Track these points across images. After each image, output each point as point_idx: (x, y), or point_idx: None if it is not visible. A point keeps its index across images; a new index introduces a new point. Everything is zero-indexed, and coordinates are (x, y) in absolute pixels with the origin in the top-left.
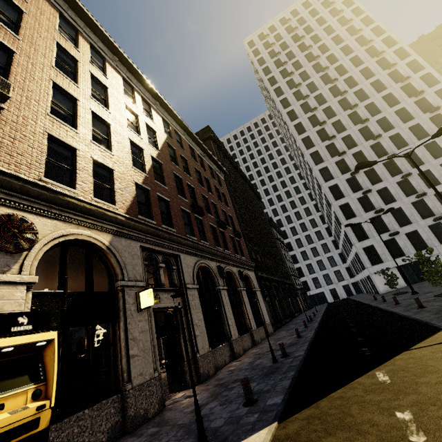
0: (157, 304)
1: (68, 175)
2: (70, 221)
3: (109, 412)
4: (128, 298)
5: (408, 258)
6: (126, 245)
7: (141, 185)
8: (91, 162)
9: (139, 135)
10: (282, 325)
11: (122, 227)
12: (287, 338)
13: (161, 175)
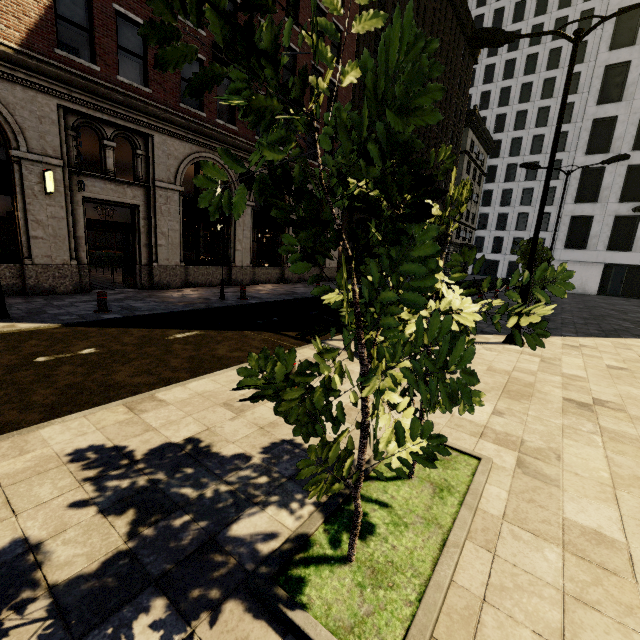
0: (92, 193)
1: None
2: None
3: (4, 274)
4: (29, 175)
5: (630, 257)
6: (25, 99)
7: None
8: None
9: None
10: None
11: (12, 67)
12: None
13: None
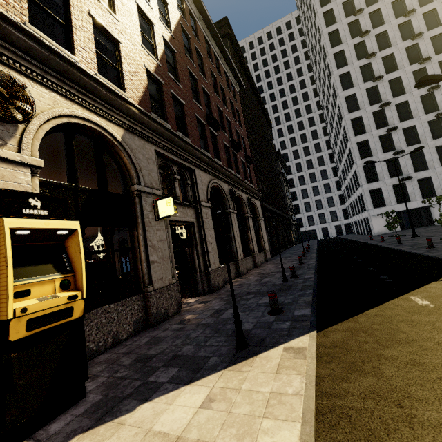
0: (172, 216)
1: (61, 35)
2: (73, 98)
3: (133, 308)
4: (145, 205)
5: (412, 204)
6: (139, 145)
7: (153, 74)
8: (90, 21)
9: (148, 1)
10: (277, 254)
11: (135, 122)
12: (288, 263)
13: (175, 69)
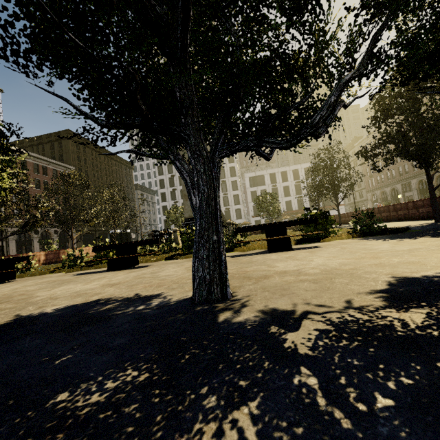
0: None
1: None
2: None
3: None
4: None
5: None
6: None
7: None
8: None
9: None
10: None
11: None
12: None
13: None
